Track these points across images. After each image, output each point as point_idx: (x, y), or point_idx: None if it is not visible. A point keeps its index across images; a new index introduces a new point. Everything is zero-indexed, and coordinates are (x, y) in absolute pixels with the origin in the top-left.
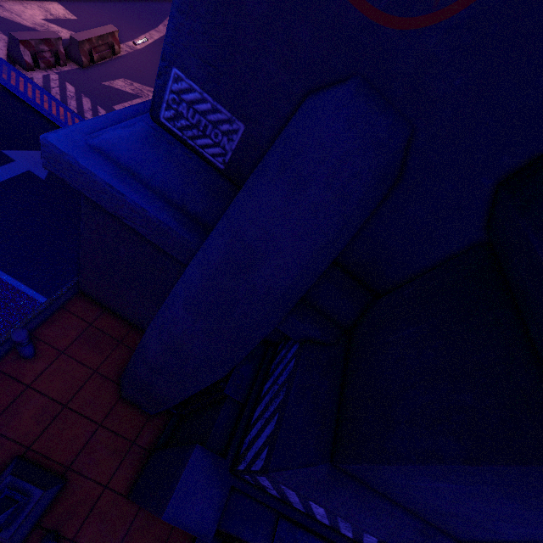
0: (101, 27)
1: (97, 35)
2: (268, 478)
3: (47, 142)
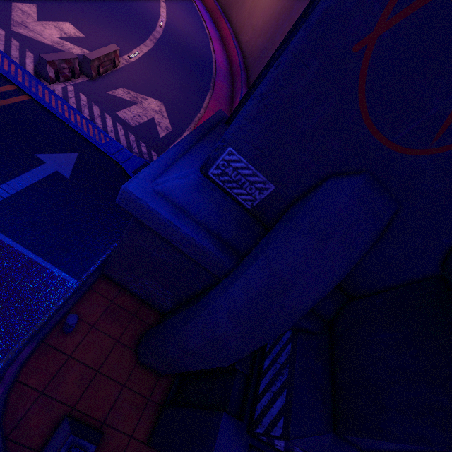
0: (106, 47)
1: (104, 53)
2: (286, 442)
3: (128, 190)
